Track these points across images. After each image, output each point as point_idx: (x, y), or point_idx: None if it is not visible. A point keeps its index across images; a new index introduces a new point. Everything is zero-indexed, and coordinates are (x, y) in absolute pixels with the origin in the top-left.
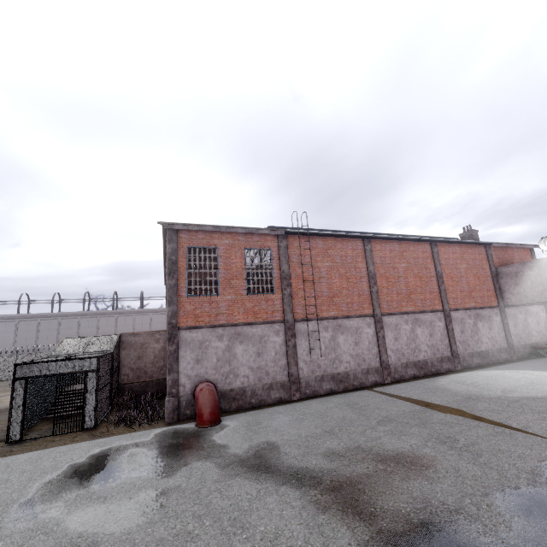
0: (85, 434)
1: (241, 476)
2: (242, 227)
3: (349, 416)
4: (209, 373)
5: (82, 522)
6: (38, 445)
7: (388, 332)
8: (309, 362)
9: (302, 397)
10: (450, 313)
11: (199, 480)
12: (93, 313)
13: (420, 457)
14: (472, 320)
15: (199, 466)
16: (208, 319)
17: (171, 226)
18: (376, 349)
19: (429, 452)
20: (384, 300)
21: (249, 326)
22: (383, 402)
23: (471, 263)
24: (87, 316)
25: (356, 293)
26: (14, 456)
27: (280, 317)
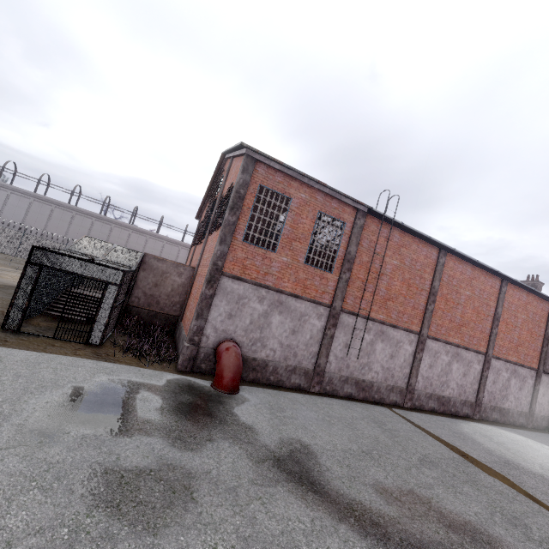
0: (88, 350)
1: (283, 485)
2: (328, 186)
3: (382, 439)
4: (238, 333)
5: (90, 488)
6: (36, 344)
7: (426, 357)
8: (340, 359)
9: (321, 392)
10: (491, 359)
11: (232, 472)
12: (109, 219)
13: (496, 539)
14: (507, 375)
15: (227, 448)
16: (256, 274)
17: (252, 154)
18: (408, 369)
19: (504, 535)
20: (435, 322)
21: (295, 299)
22: (413, 433)
23: (531, 316)
24: (102, 221)
25: (412, 304)
26: (9, 350)
27: (329, 301)
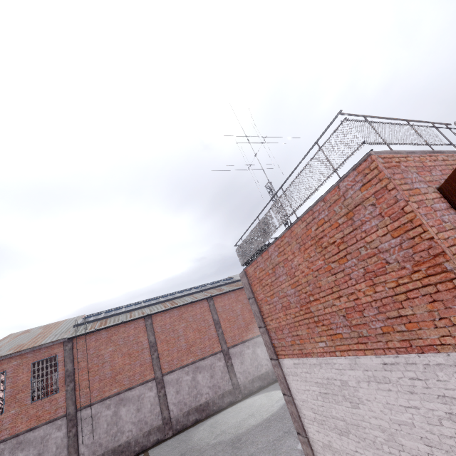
0: None
1: None
2: (24, 350)
3: None
4: None
5: None
6: None
7: (170, 389)
8: (91, 444)
9: None
10: (229, 350)
11: None
12: None
13: None
14: (250, 350)
15: None
16: None
17: None
18: (158, 408)
19: None
20: (165, 361)
21: (32, 431)
22: None
23: (246, 302)
24: None
25: (138, 364)
26: None
27: (63, 412)
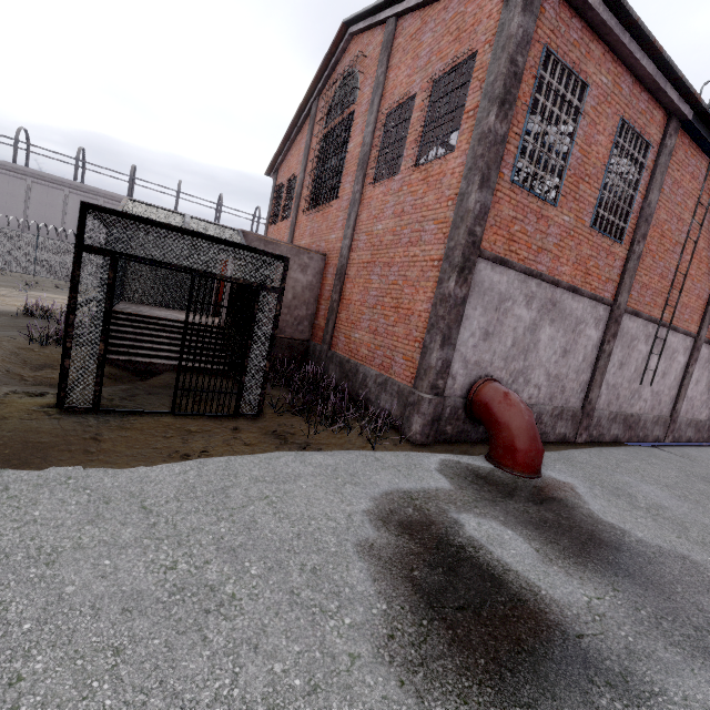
0: (251, 429)
1: None
2: (664, 53)
3: None
4: (494, 366)
5: None
6: (159, 437)
7: (695, 370)
8: (611, 388)
9: (586, 441)
10: None
11: None
12: (93, 190)
13: None
14: None
15: None
16: (525, 252)
17: None
18: (676, 390)
19: None
20: None
21: (571, 295)
22: None
23: None
24: (81, 193)
25: (697, 292)
26: (127, 466)
27: (611, 294)
